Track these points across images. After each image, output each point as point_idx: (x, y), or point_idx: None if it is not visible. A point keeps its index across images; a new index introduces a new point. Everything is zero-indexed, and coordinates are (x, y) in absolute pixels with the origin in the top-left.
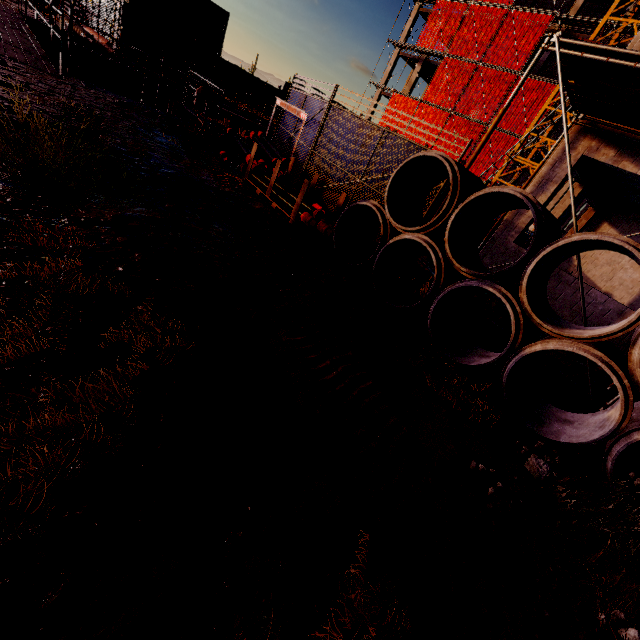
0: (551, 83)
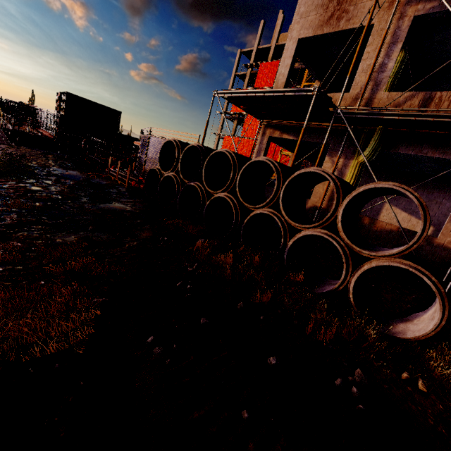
0: None
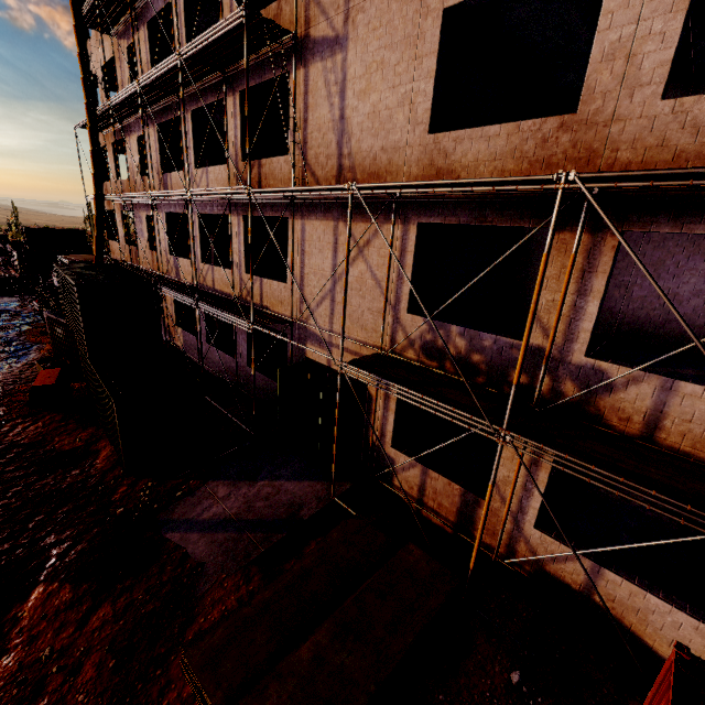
0: None
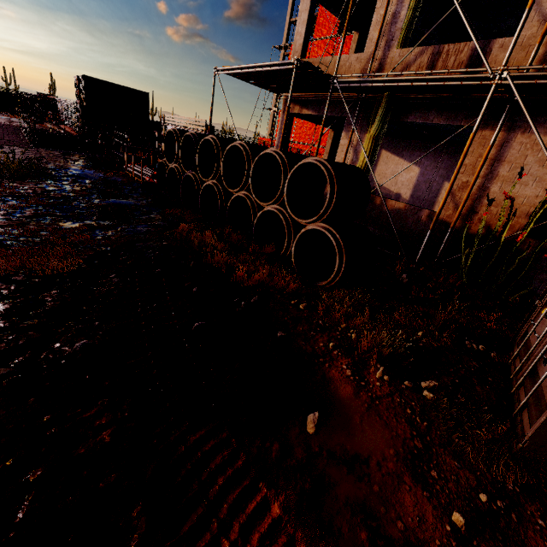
0: None
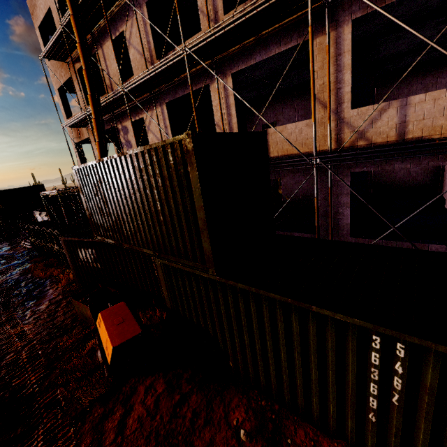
0: None
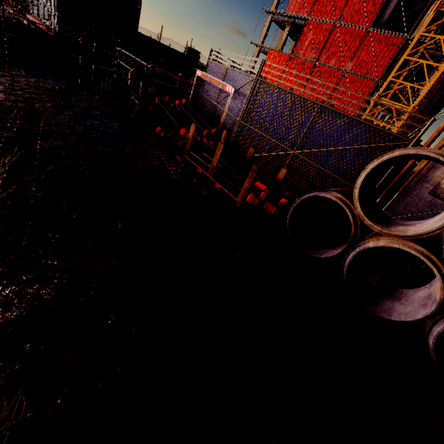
0: (394, 35)
